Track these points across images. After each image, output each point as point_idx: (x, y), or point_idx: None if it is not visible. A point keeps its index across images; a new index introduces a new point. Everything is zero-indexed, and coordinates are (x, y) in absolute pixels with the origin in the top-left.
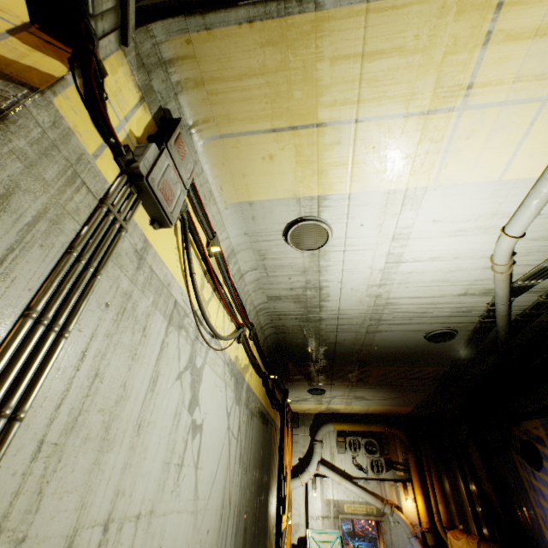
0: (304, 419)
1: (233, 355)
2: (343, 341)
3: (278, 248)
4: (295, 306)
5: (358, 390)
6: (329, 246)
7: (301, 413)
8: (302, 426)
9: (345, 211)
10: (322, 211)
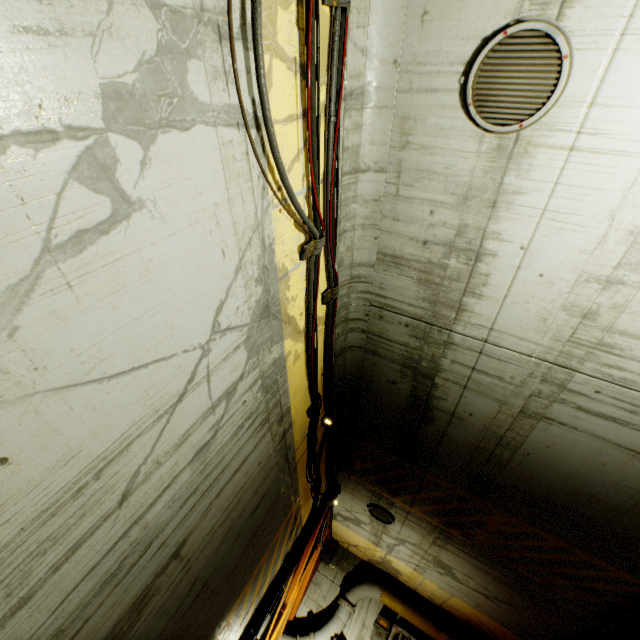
0: (343, 557)
1: (281, 256)
2: (468, 416)
3: (440, 118)
4: (416, 294)
5: (447, 549)
6: (543, 127)
7: (343, 546)
8: (335, 567)
9: (629, 3)
10: (571, 3)
